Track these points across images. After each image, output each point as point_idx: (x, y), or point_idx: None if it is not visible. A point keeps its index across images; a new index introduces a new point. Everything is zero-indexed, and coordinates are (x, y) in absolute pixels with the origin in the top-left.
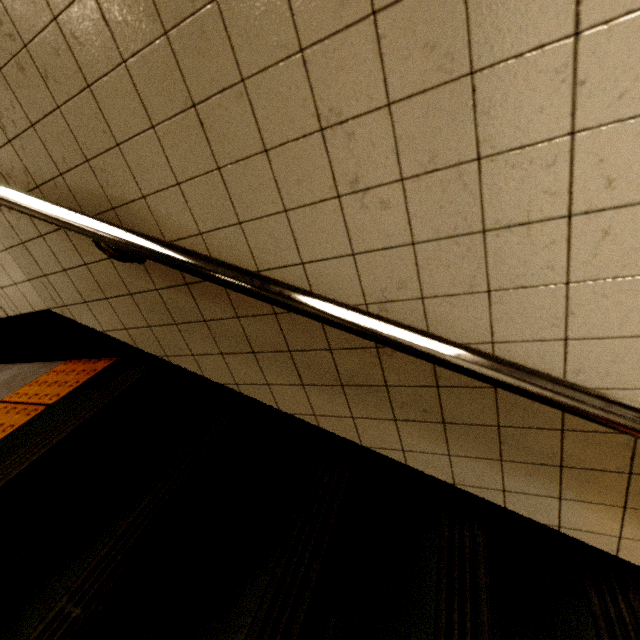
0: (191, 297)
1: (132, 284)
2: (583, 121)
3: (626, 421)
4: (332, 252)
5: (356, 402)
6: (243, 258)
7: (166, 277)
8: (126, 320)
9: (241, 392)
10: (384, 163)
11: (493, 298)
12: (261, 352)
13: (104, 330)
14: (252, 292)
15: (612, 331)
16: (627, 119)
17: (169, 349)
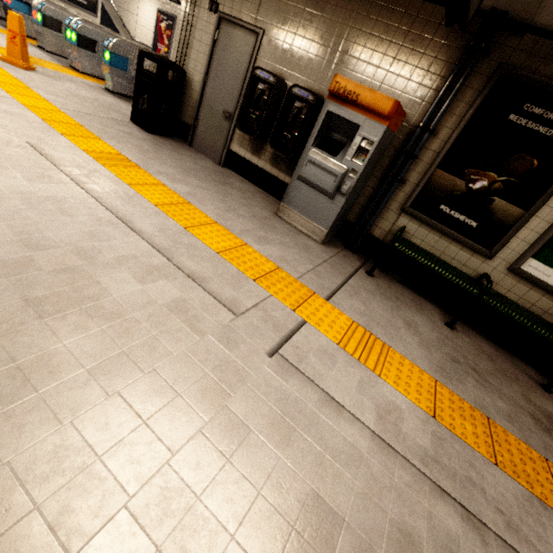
0: (110, 4)
1: (107, 0)
2: (124, 5)
3: (121, 19)
4: (117, 6)
5: (115, 19)
6: (113, 3)
7: (109, 1)
8: (105, 3)
9: (109, 15)
10: (120, 2)
11: (121, 13)
12: (112, 11)
13: (103, 3)
14: (112, 4)
15: (124, 17)
16: (125, 6)
17: (106, 8)
